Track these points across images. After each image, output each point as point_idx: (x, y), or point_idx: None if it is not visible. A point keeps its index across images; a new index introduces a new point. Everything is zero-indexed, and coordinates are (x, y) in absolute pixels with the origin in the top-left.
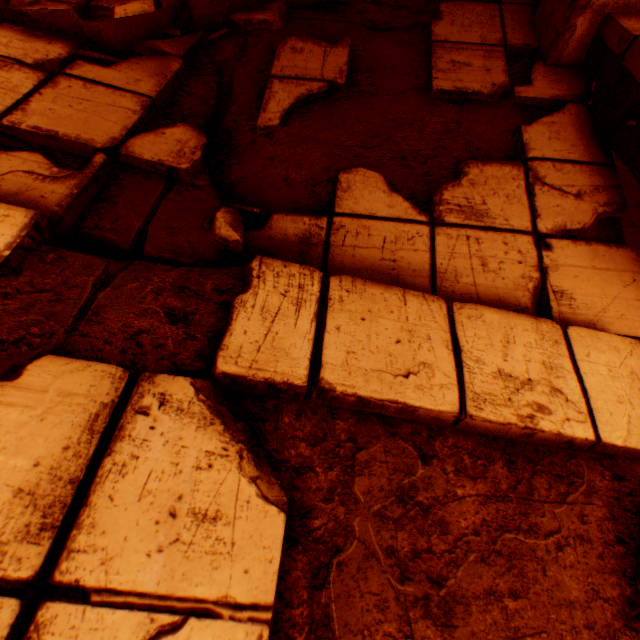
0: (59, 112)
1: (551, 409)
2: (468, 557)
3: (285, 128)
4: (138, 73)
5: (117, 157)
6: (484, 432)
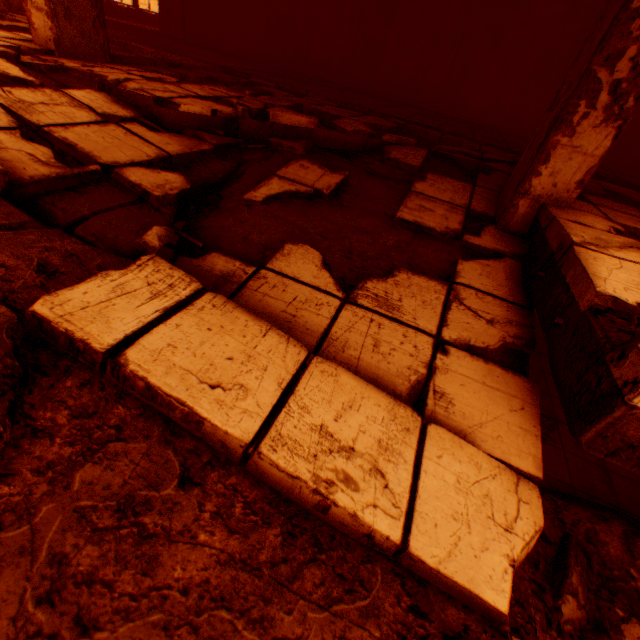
0: (92, 137)
1: (361, 487)
2: (151, 615)
3: (266, 206)
4: (173, 141)
5: (111, 173)
6: (279, 488)
